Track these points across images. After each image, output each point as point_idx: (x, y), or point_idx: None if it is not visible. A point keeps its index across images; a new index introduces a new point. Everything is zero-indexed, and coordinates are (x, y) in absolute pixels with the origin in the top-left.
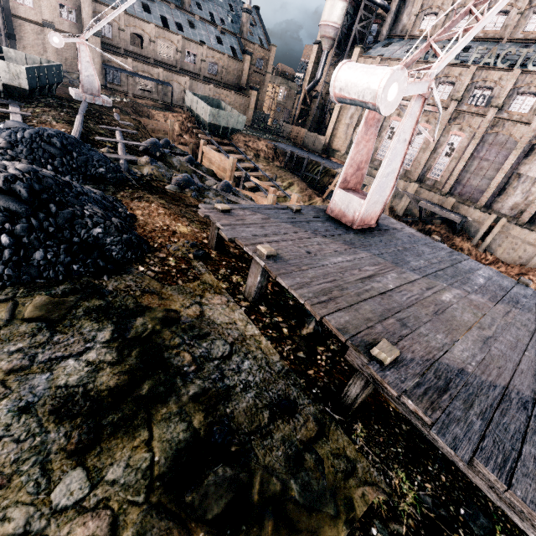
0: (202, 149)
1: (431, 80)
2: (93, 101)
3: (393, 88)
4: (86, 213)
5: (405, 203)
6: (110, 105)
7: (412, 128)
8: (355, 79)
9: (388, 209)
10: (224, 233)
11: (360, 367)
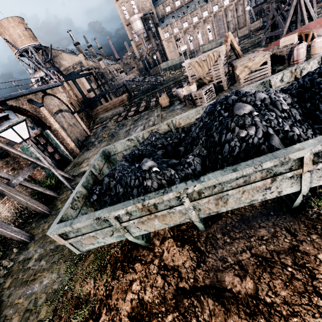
0: None
1: None
2: None
3: None
4: None
5: None
6: None
7: None
8: None
9: None
10: None
11: None
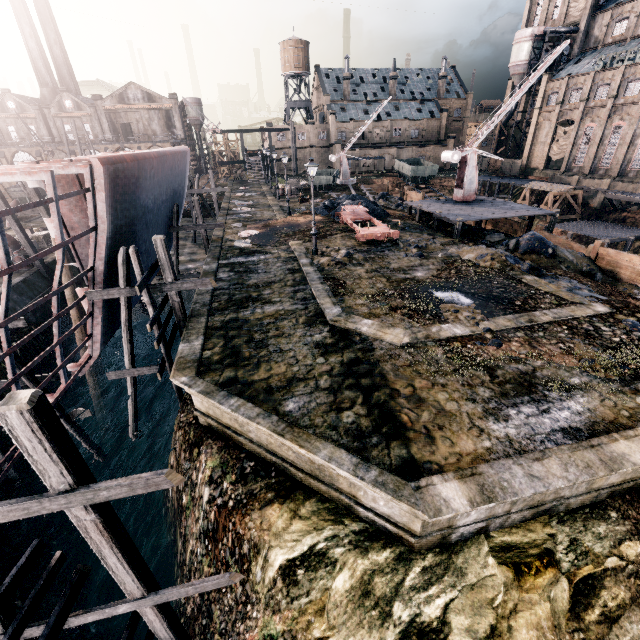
0: (406, 193)
1: (473, 148)
2: (347, 183)
3: (455, 156)
4: (376, 208)
5: (600, 200)
6: (355, 183)
7: (475, 162)
8: (445, 157)
9: (579, 209)
10: (410, 205)
11: (434, 216)
